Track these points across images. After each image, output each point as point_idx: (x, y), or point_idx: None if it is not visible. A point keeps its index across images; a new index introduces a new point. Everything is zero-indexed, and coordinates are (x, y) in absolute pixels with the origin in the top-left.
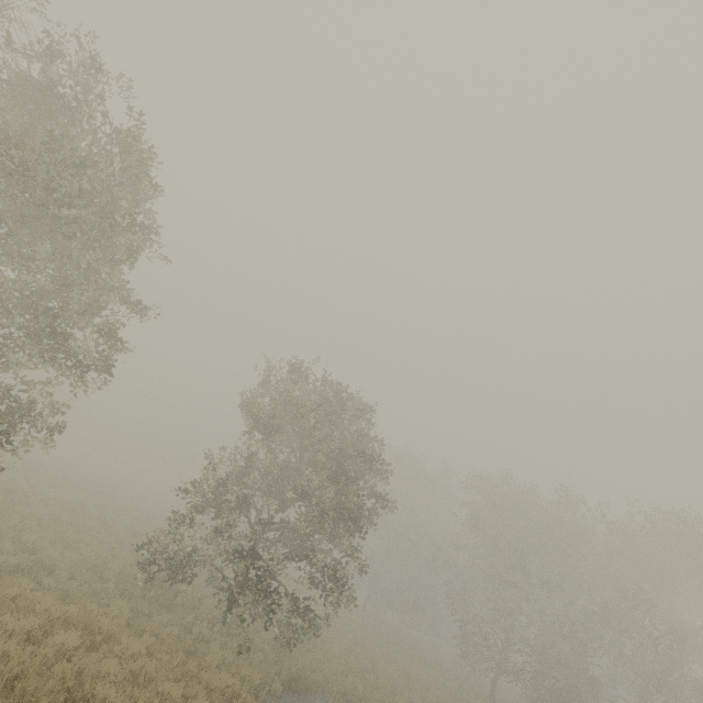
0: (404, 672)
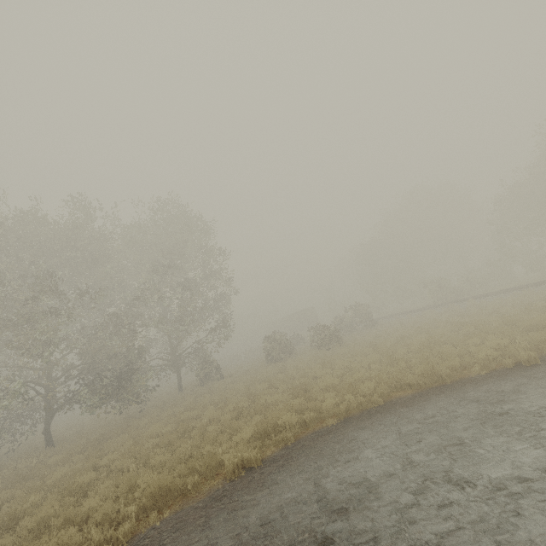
0: None
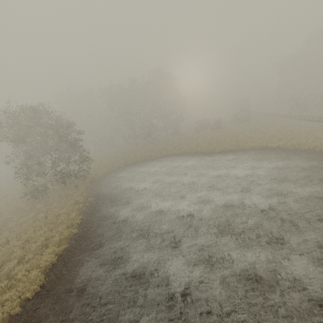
0: (115, 157)
